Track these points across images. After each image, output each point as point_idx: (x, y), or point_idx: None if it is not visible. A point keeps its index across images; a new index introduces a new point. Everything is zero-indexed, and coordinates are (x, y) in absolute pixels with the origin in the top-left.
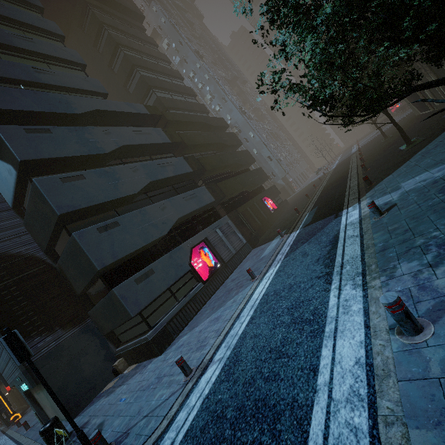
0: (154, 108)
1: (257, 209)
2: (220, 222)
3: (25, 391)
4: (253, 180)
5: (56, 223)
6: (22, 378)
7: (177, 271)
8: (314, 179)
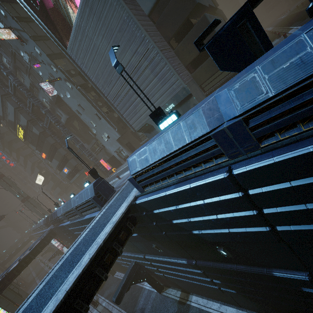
0: None
1: None
2: None
3: None
4: None
5: (191, 11)
6: (170, 102)
7: None
8: None
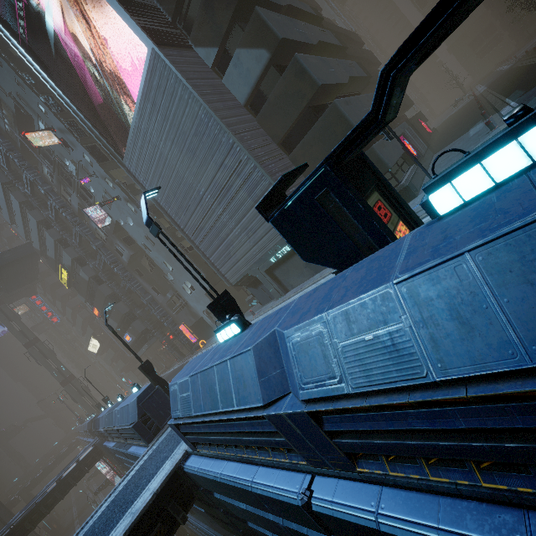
0: (316, 11)
1: (418, 128)
2: (404, 126)
3: (265, 271)
4: (404, 101)
5: (311, 98)
6: (284, 242)
7: (398, 150)
8: (453, 112)
